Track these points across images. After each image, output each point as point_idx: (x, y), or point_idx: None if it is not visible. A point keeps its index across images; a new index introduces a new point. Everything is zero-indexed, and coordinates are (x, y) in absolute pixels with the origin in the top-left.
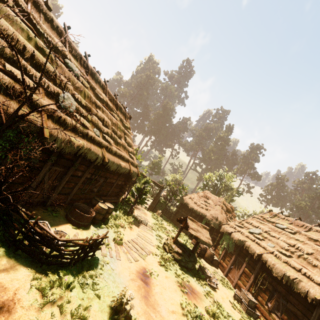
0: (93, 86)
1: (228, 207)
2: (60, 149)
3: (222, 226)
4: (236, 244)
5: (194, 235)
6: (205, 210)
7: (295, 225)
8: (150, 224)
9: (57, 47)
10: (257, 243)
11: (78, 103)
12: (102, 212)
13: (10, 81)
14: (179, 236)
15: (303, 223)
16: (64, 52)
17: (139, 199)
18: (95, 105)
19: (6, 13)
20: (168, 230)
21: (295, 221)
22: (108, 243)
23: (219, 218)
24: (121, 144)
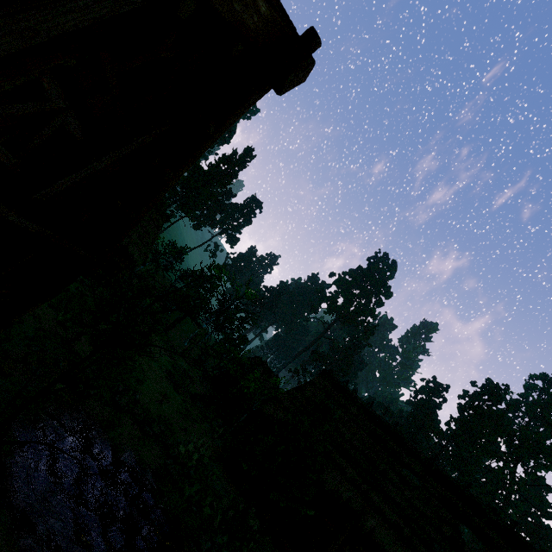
0: None
1: None
2: None
3: None
4: None
5: None
6: None
7: None
8: None
9: None
10: None
11: None
12: None
13: None
14: None
15: None
16: None
17: None
18: None
19: None
20: None
21: None
22: None
23: None
24: None
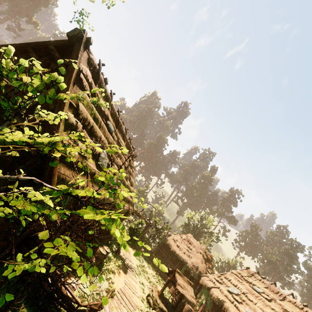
0: (118, 136)
1: (208, 256)
2: (89, 202)
3: (202, 278)
4: (214, 302)
5: (181, 293)
6: (186, 256)
7: (271, 290)
8: (134, 266)
9: (104, 112)
10: (236, 306)
11: (107, 156)
12: (101, 258)
13: (78, 156)
14: (159, 283)
15: (278, 290)
16: (107, 115)
17: (130, 240)
18: (117, 154)
19: (85, 99)
20: (149, 274)
21: (270, 285)
22: (102, 295)
23: (199, 268)
24: (127, 185)
